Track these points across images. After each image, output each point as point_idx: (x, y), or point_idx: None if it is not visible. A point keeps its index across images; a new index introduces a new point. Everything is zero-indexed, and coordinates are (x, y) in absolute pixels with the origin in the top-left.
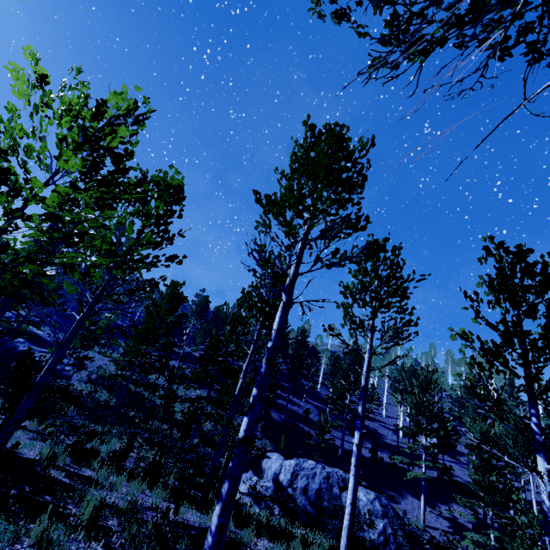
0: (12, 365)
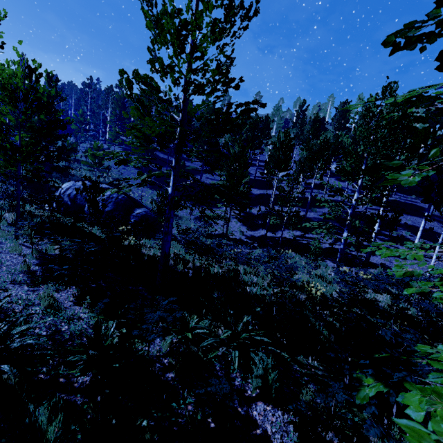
0: None
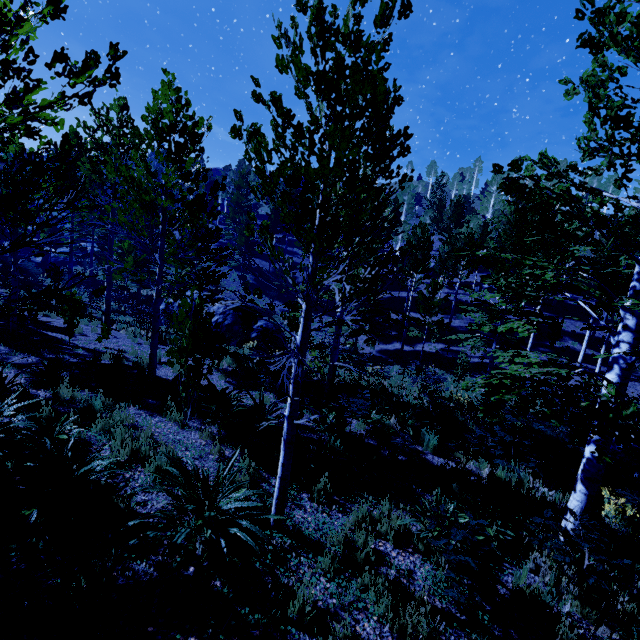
0: (34, 260)
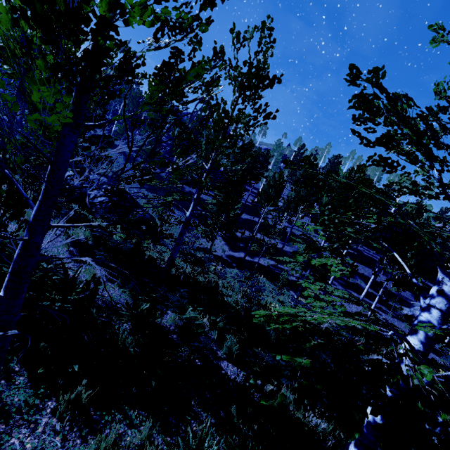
0: None
